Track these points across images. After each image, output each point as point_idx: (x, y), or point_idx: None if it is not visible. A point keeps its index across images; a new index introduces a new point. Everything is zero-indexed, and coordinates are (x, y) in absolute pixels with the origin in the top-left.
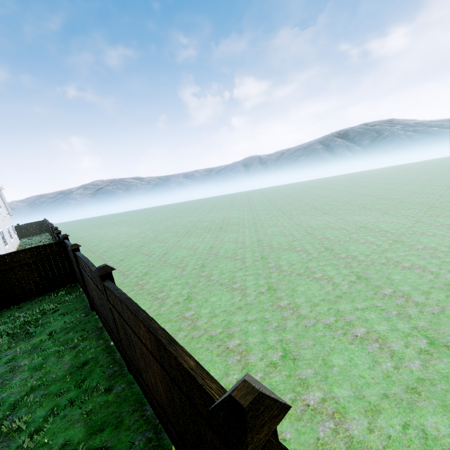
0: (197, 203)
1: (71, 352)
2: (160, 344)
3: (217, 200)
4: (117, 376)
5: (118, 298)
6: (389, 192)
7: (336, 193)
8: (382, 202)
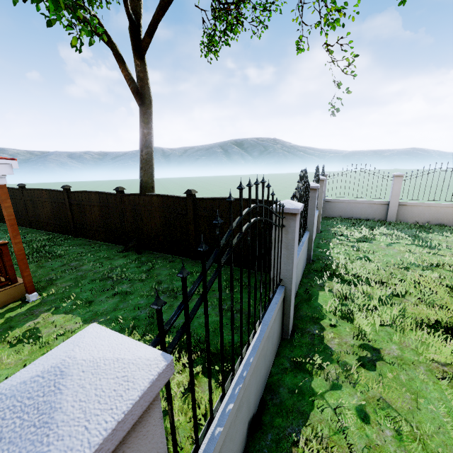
0: (81, 184)
1: None
2: (50, 191)
3: (103, 183)
4: (25, 229)
5: (33, 189)
6: (217, 187)
7: (192, 185)
8: (205, 191)
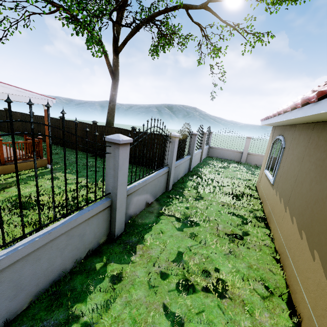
0: None
1: (8, 136)
2: (51, 118)
3: None
4: None
5: (39, 116)
6: None
7: None
8: None
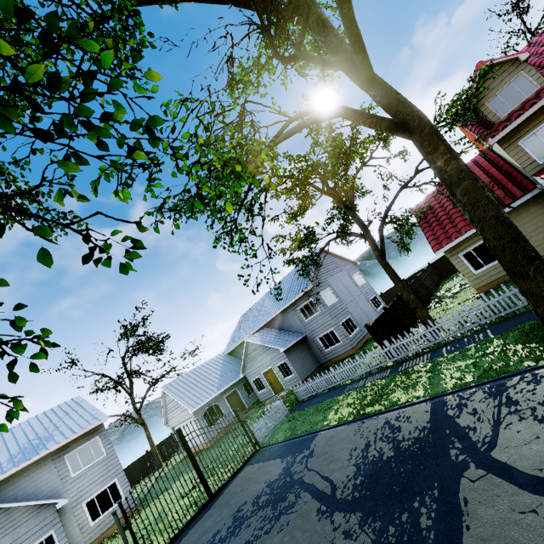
0: None
1: None
2: None
3: None
4: None
5: None
6: None
7: None
8: None
